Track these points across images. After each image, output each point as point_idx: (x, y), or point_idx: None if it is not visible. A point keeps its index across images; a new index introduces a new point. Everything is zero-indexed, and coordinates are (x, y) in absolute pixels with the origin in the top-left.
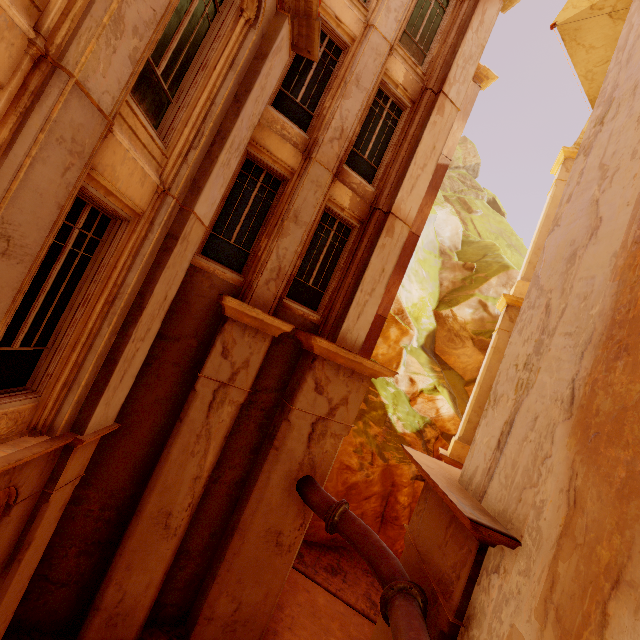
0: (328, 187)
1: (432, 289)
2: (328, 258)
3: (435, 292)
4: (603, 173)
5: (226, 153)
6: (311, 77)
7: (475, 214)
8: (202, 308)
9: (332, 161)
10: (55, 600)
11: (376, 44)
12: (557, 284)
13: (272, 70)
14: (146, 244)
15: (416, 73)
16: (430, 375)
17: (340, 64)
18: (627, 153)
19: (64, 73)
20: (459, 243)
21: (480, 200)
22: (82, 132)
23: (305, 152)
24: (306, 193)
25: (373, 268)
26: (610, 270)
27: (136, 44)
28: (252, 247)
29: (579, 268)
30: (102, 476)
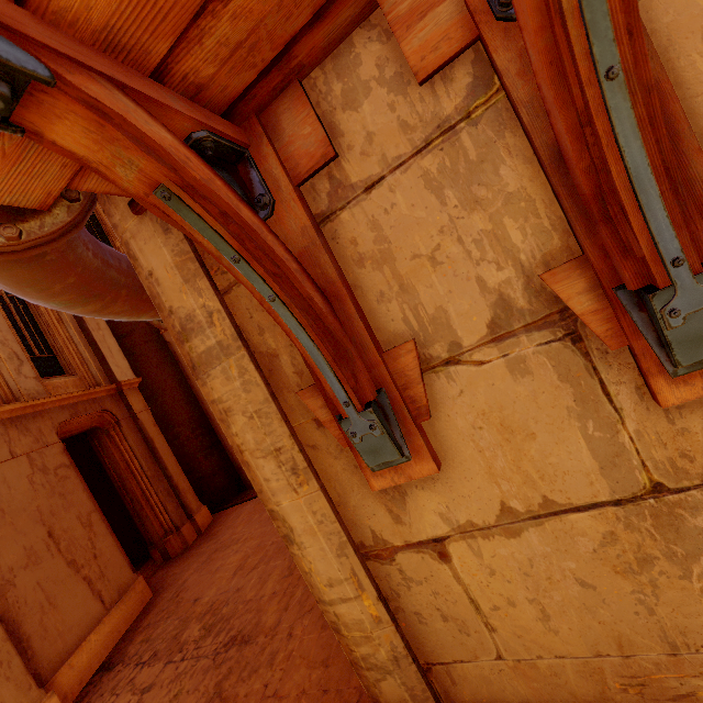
0: None
1: None
2: None
3: None
4: None
5: None
6: None
7: None
8: None
9: None
10: (218, 484)
11: None
12: None
13: None
14: None
15: None
16: None
17: None
18: None
19: None
20: None
21: None
22: None
23: None
24: None
25: None
26: None
27: None
28: None
29: None
30: (175, 419)
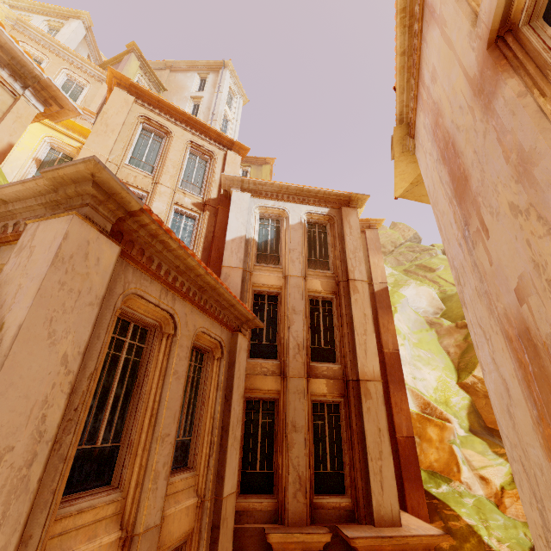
0: (306, 388)
1: (442, 362)
2: (332, 438)
3: (447, 363)
4: (484, 333)
5: (231, 436)
6: (266, 323)
7: (438, 270)
8: (255, 547)
9: (301, 369)
10: None
11: (295, 283)
12: (515, 440)
13: (241, 361)
14: (200, 550)
15: (327, 276)
16: (498, 462)
17: (279, 305)
18: (487, 324)
19: (136, 536)
20: (440, 304)
21: (435, 257)
22: (149, 550)
23: (281, 374)
24: (293, 404)
25: (370, 433)
26: (539, 446)
27: (166, 468)
28: (273, 465)
29: (519, 430)
30: None
